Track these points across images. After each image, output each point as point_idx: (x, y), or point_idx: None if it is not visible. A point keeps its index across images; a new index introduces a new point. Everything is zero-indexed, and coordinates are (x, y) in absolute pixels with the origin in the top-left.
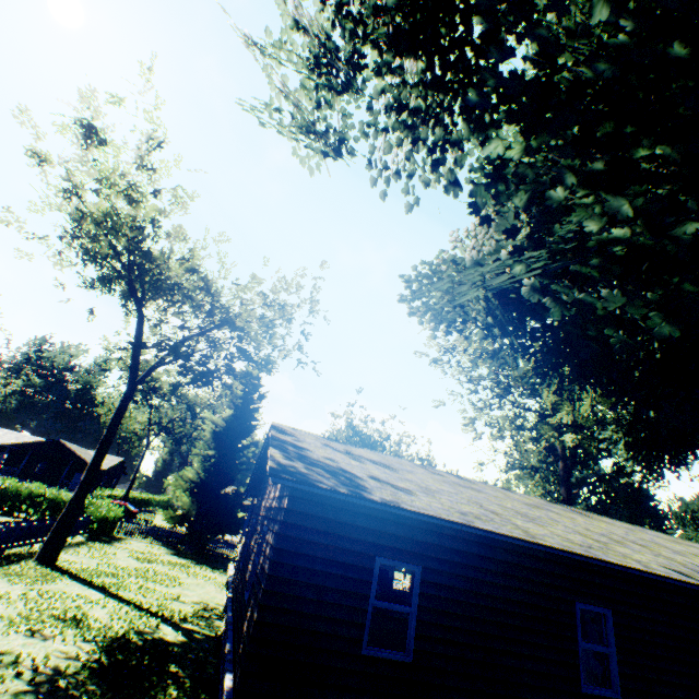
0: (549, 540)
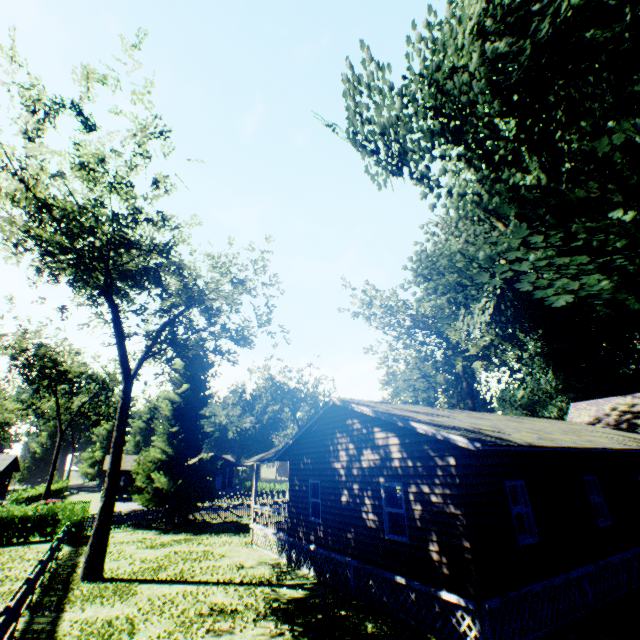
0: (582, 443)
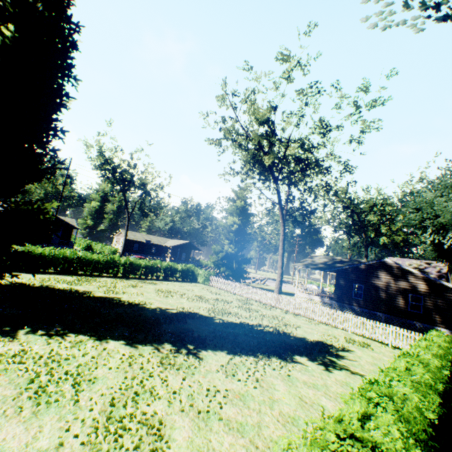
0: None
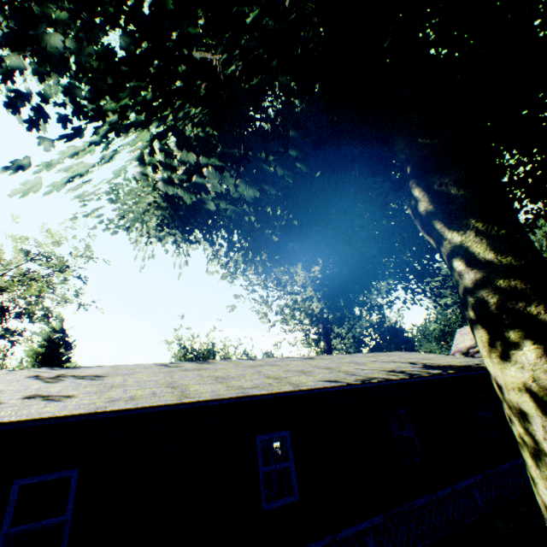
0: (206, 394)
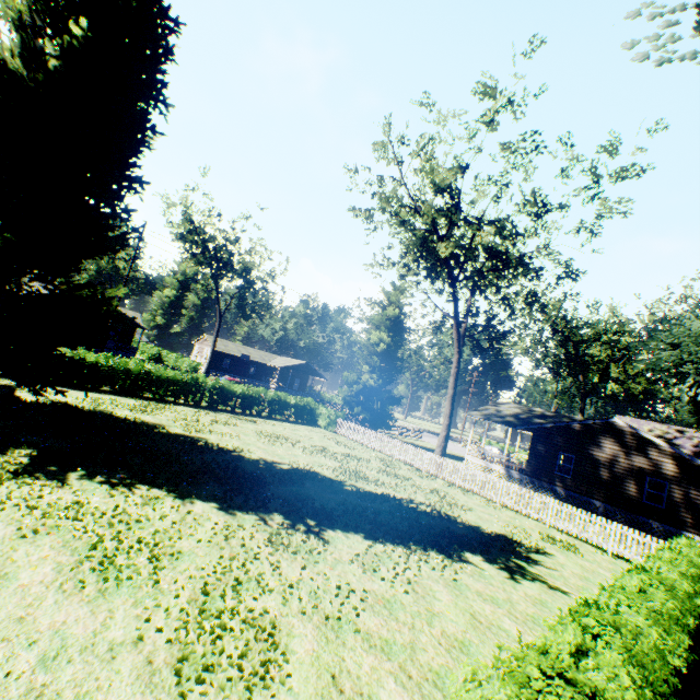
0: None
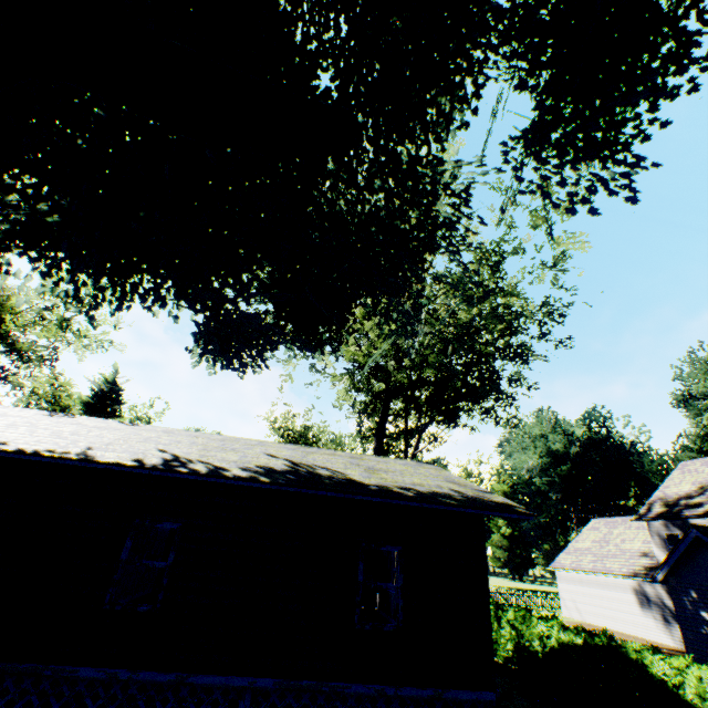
0: None
